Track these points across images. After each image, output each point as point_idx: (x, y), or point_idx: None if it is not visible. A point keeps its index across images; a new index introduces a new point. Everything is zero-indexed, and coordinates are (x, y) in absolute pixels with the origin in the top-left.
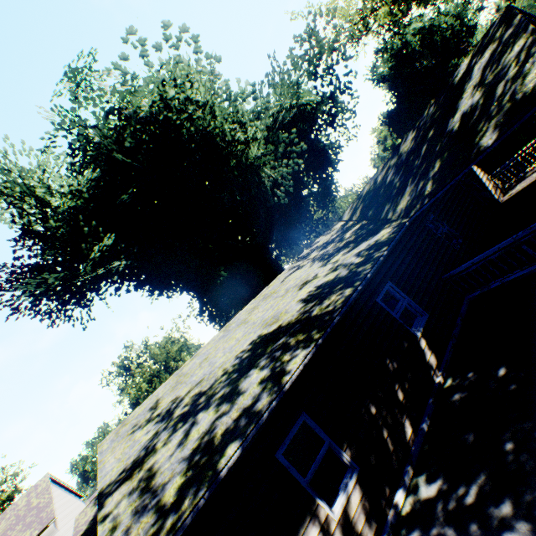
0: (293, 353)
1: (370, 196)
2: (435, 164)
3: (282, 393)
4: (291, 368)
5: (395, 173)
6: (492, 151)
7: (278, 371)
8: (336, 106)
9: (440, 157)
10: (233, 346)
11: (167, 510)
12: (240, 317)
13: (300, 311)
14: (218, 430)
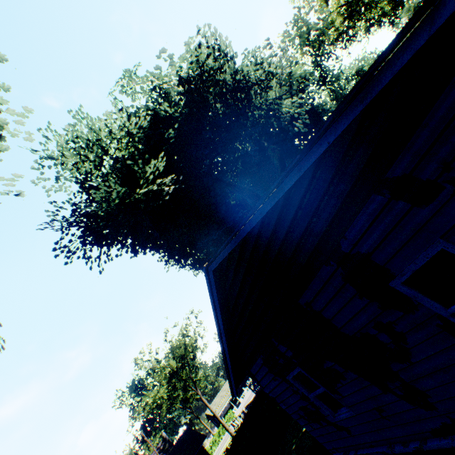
0: None
1: None
2: None
3: None
4: None
5: None
6: None
7: None
8: (324, 70)
9: None
10: None
11: None
12: None
13: None
14: None
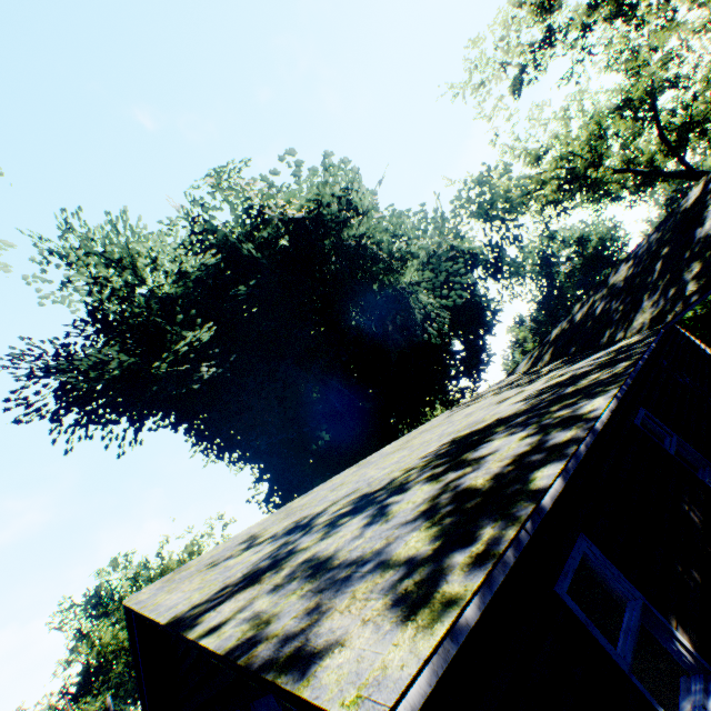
0: (574, 406)
1: (567, 334)
2: (692, 266)
3: (594, 431)
4: (590, 408)
5: (611, 301)
6: (703, 330)
7: (559, 420)
8: (502, 257)
9: (699, 259)
10: (399, 459)
11: (429, 556)
12: (385, 451)
13: (529, 402)
14: (471, 482)
